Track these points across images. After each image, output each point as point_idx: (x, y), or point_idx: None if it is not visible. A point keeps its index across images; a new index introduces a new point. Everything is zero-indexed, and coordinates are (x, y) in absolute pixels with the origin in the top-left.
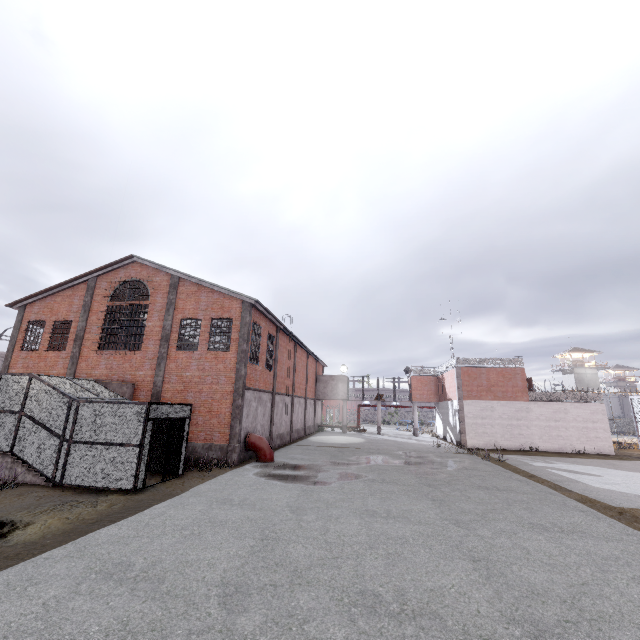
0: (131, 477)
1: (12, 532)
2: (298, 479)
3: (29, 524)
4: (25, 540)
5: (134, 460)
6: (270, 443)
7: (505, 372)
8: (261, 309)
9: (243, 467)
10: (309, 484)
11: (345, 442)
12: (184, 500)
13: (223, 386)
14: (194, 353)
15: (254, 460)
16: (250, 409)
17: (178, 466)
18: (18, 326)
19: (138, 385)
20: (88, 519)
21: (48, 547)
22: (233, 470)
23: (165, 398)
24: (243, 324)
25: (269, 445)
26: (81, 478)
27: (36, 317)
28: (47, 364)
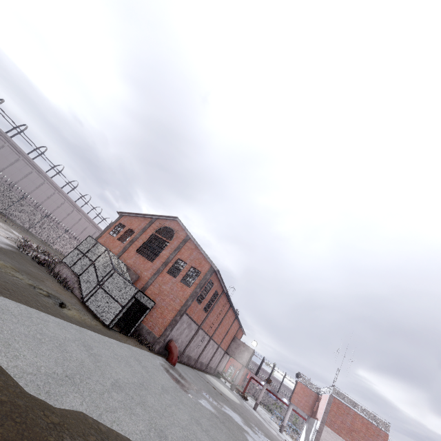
0: (110, 319)
1: (64, 308)
2: (178, 382)
3: (70, 309)
4: (67, 314)
5: (117, 312)
6: (180, 356)
7: (370, 426)
8: (218, 275)
9: (157, 356)
10: (181, 388)
11: (225, 393)
12: (123, 346)
13: (176, 304)
14: (173, 278)
15: (165, 358)
16: (181, 326)
17: (130, 330)
18: (115, 222)
19: (140, 278)
20: (87, 323)
21: (72, 322)
22: (152, 353)
23: (147, 292)
24: (204, 278)
25: (178, 354)
26: (93, 305)
27: (123, 222)
28: (113, 245)
